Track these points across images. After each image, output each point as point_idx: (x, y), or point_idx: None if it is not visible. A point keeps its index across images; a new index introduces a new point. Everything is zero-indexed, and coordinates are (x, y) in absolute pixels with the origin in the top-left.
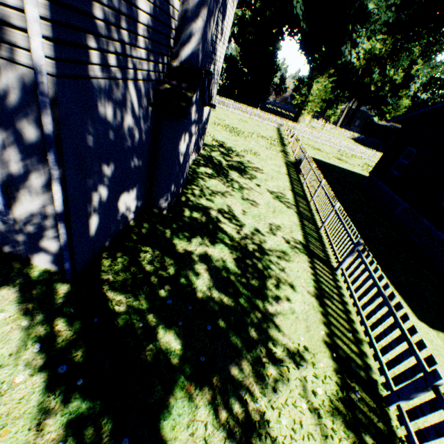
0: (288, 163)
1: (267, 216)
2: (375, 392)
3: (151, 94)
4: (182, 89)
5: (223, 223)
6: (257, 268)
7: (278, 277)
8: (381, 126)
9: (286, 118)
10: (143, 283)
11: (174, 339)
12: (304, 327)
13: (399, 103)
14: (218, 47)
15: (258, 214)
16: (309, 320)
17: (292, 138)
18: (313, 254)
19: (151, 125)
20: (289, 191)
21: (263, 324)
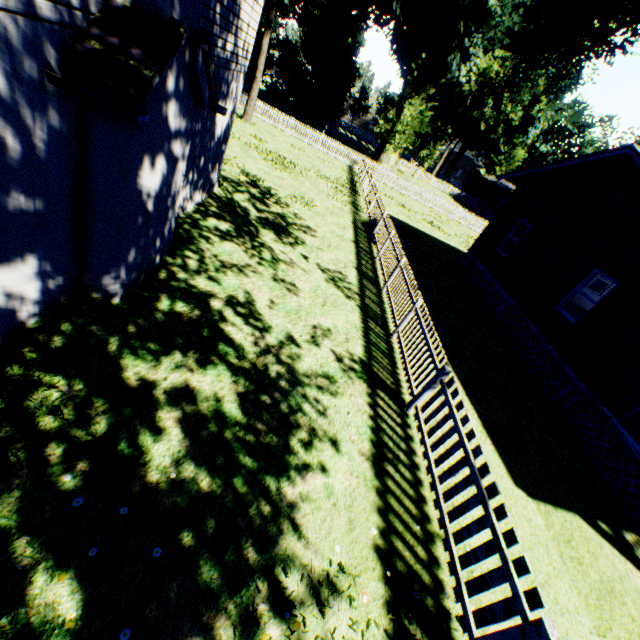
0: (357, 223)
1: (312, 311)
2: (446, 635)
3: (50, 54)
4: (130, 56)
5: (232, 323)
6: (278, 410)
7: (314, 426)
8: (489, 182)
9: (364, 152)
10: (23, 463)
11: (69, 594)
12: (346, 523)
13: (514, 153)
14: (244, 3)
15: (297, 307)
16: (354, 508)
17: (368, 185)
18: (376, 380)
19: (63, 125)
20: (353, 270)
21: (273, 527)
